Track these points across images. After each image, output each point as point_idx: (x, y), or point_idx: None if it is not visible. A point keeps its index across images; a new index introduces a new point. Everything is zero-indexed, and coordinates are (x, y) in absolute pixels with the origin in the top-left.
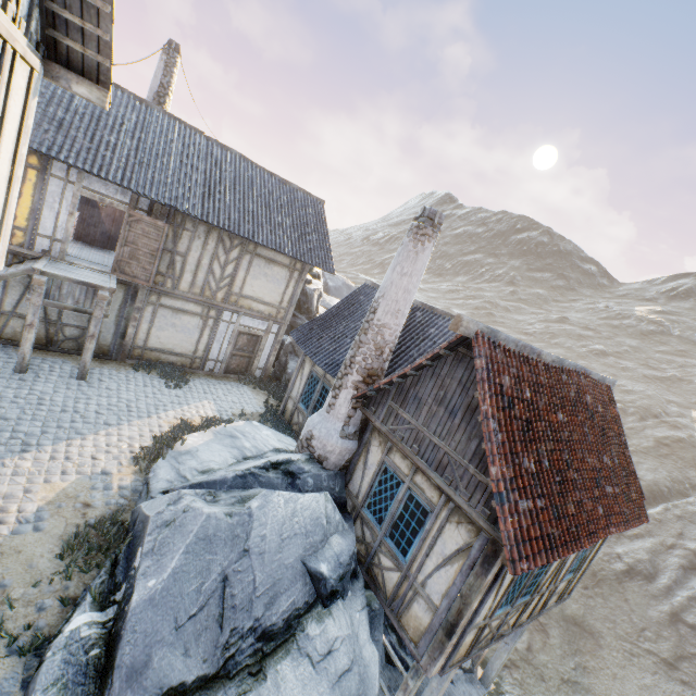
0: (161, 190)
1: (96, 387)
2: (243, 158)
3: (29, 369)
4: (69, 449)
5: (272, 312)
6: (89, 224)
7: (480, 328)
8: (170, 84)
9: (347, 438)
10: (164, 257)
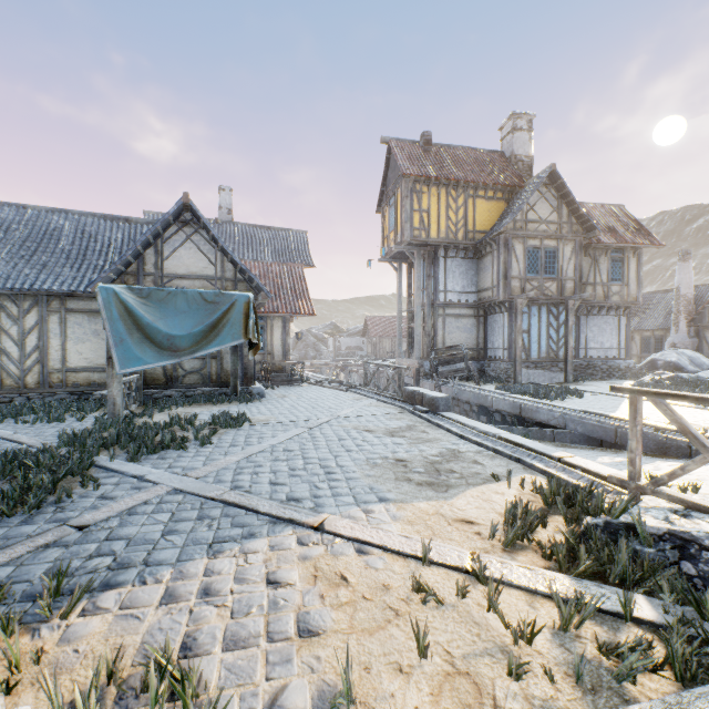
0: None
1: None
2: None
3: None
4: None
5: None
6: None
7: None
8: None
9: (692, 338)
10: None
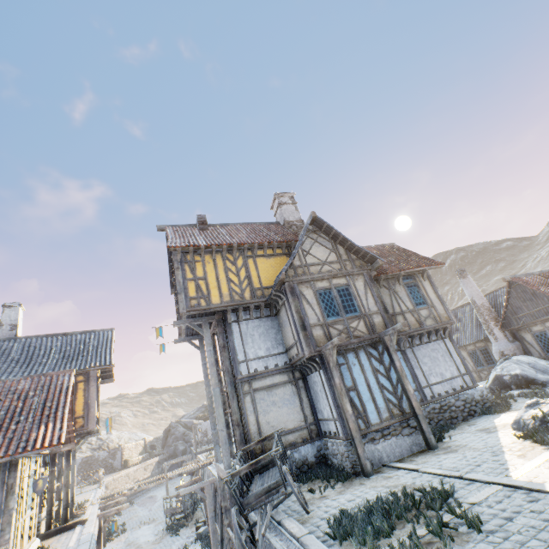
0: None
1: None
2: None
3: None
4: None
5: None
6: None
7: (510, 277)
8: None
9: (513, 342)
10: None
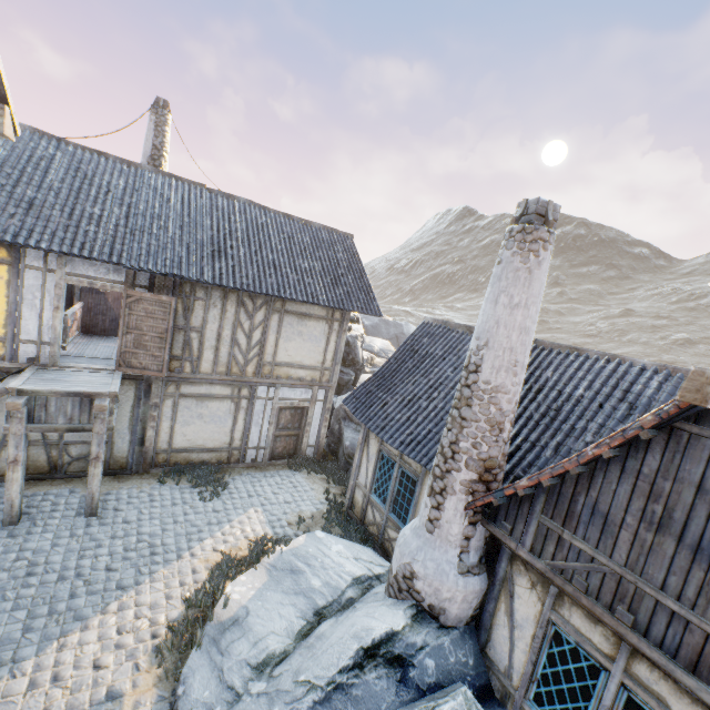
0: (160, 259)
1: (109, 523)
2: (253, 204)
3: (24, 514)
4: (59, 657)
5: (315, 376)
6: (96, 313)
7: None
8: (163, 144)
9: (470, 574)
10: (177, 337)
